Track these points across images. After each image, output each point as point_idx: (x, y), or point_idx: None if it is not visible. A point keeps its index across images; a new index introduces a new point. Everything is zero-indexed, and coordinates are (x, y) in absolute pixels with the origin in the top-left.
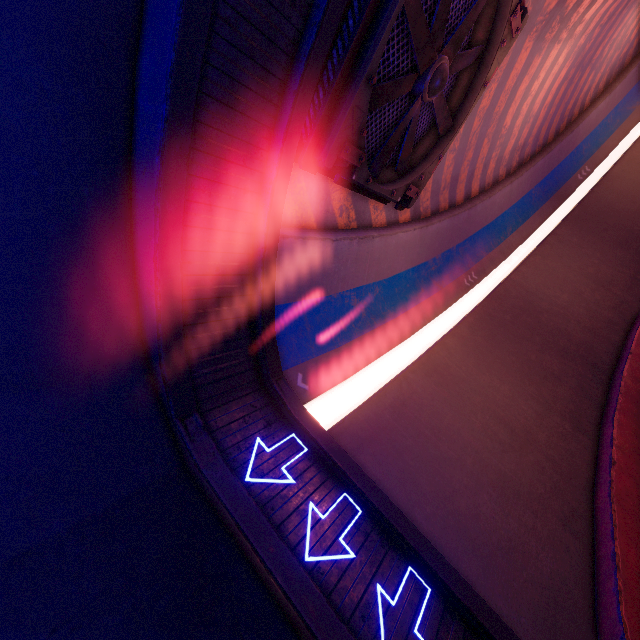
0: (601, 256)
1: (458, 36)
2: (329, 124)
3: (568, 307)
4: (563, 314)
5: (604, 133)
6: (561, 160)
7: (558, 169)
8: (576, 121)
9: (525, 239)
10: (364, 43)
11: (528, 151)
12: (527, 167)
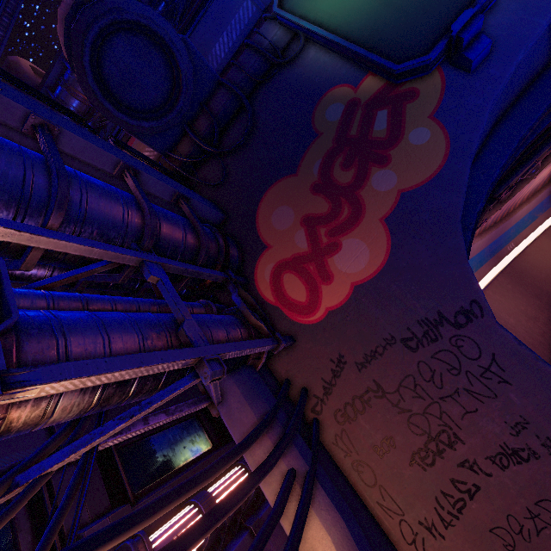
0: (527, 301)
1: (547, 153)
2: (509, 175)
3: (515, 327)
4: (514, 330)
5: (522, 226)
6: (500, 235)
7: (498, 240)
8: (511, 213)
9: (482, 278)
10: (540, 146)
11: (489, 223)
12: (487, 233)
